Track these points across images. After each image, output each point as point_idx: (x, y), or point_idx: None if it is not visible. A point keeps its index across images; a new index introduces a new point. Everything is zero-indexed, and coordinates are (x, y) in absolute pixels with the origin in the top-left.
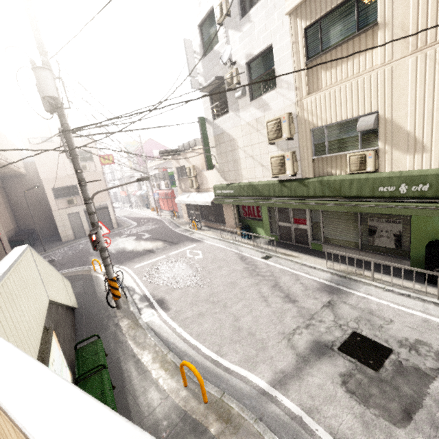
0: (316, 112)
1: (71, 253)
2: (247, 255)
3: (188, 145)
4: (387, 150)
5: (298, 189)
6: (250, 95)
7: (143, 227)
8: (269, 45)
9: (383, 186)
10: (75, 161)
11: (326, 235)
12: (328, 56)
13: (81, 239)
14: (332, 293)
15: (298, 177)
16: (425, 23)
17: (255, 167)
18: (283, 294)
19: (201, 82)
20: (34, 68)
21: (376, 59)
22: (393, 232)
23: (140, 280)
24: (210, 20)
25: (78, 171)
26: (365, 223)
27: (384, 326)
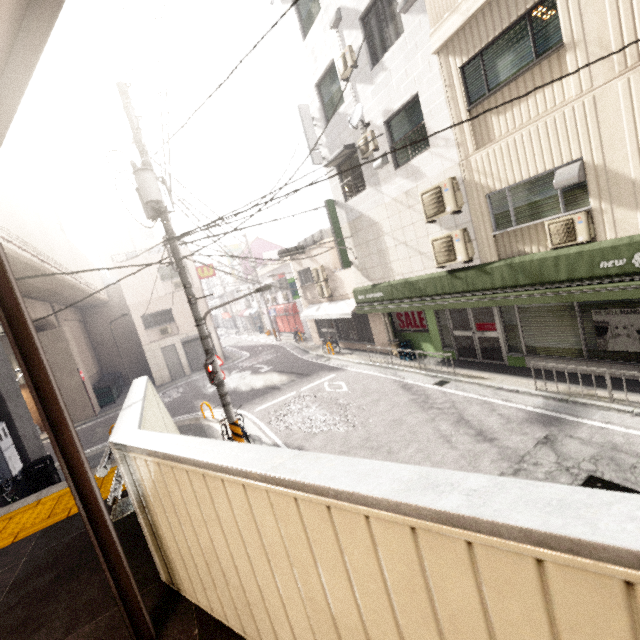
0: (491, 172)
1: (170, 399)
2: (412, 382)
3: (312, 239)
4: (605, 209)
5: (477, 280)
6: (393, 161)
7: (259, 357)
8: (413, 95)
9: (607, 261)
10: (183, 274)
11: (529, 343)
12: (499, 96)
13: (180, 380)
14: (549, 424)
15: (475, 263)
16: (633, 33)
17: (410, 256)
18: (473, 431)
19: (324, 155)
20: (136, 171)
21: (569, 89)
22: (635, 327)
23: (267, 426)
24: (330, 77)
25: (187, 286)
26: (589, 318)
27: (639, 466)
